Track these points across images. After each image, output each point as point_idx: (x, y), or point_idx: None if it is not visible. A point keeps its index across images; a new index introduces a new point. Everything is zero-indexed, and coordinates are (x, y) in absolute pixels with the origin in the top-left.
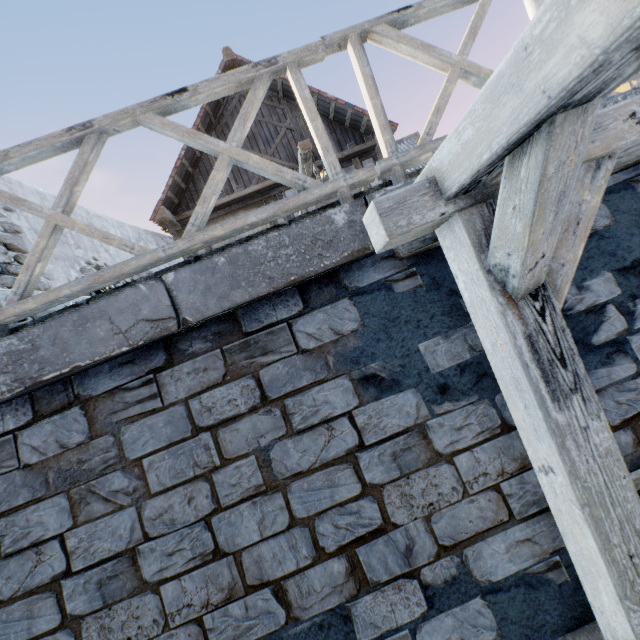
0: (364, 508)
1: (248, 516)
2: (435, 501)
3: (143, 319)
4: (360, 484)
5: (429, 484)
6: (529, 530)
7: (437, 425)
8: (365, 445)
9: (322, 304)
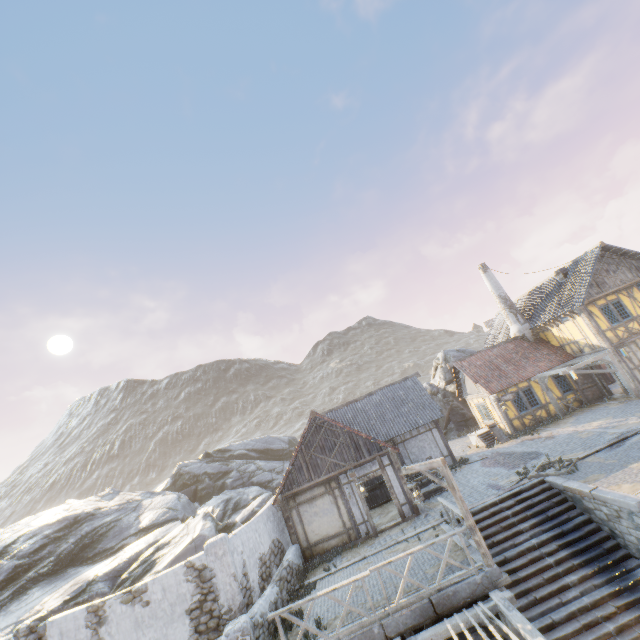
0: None
1: None
2: None
3: None
4: None
5: None
6: None
7: None
8: None
9: None
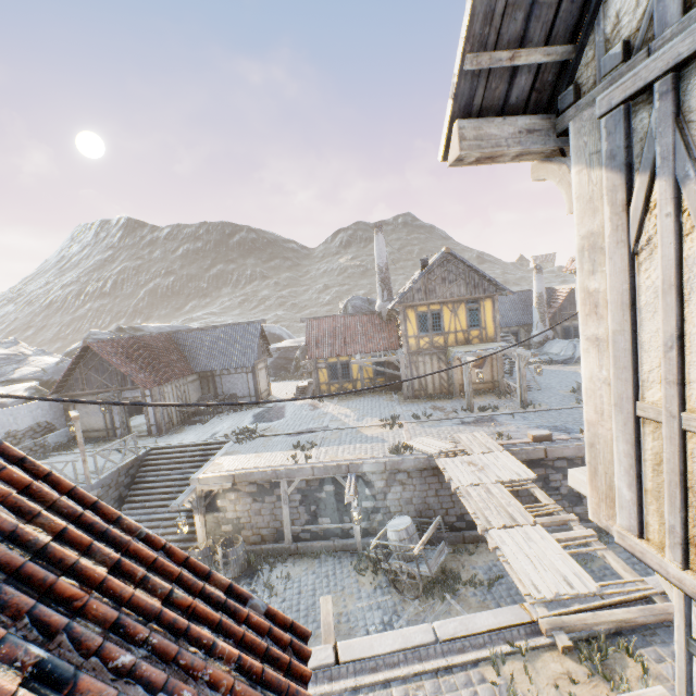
0: None
1: None
2: None
3: None
4: None
5: None
6: None
7: None
8: None
9: None
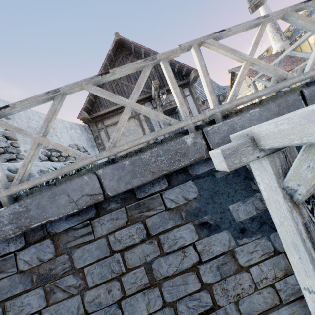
0: (202, 296)
1: (140, 300)
2: (240, 293)
3: (85, 194)
4: (200, 283)
5: (237, 283)
6: (290, 309)
7: (240, 250)
8: (202, 261)
9: (178, 183)
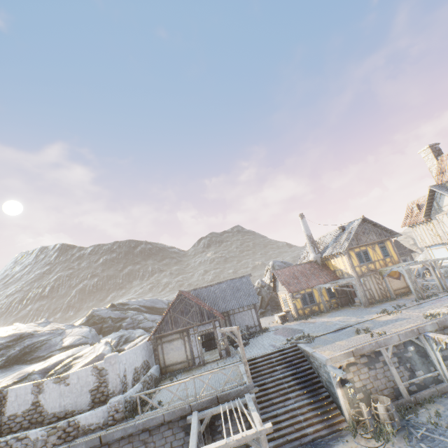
0: None
1: None
2: None
3: (160, 420)
4: None
5: None
6: None
7: None
8: (185, 443)
9: (183, 418)
